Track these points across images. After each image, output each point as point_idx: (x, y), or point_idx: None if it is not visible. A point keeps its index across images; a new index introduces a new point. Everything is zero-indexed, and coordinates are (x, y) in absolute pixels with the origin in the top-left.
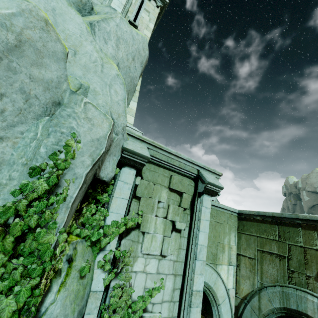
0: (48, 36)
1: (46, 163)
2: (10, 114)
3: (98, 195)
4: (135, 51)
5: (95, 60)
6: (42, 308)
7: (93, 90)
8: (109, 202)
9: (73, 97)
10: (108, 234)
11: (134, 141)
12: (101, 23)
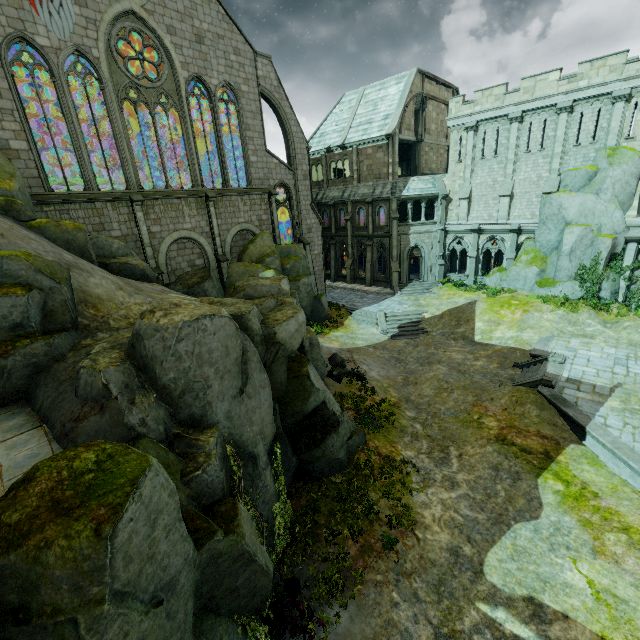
0: (586, 230)
1: (594, 257)
2: (583, 250)
3: (616, 257)
4: (627, 178)
5: (602, 211)
6: (601, 285)
7: (603, 224)
8: (623, 259)
9: (596, 238)
10: (623, 270)
11: (635, 228)
12: (601, 188)
